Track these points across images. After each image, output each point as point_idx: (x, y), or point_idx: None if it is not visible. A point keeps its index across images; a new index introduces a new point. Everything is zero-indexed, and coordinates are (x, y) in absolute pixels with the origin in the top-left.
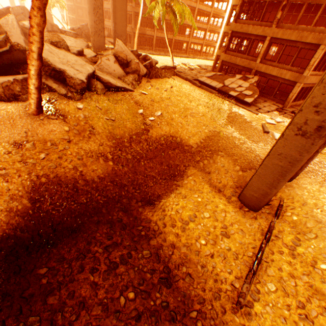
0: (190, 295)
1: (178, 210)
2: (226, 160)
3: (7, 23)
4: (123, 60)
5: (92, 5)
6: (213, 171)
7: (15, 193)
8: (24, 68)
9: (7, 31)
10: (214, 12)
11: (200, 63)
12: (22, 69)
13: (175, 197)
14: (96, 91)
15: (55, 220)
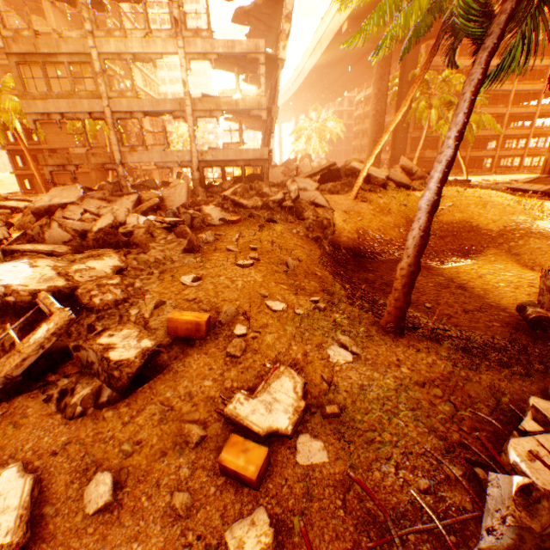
0: (484, 297)
1: (472, 267)
2: (542, 242)
3: (303, 165)
4: (408, 171)
5: (373, 139)
6: (522, 253)
7: (349, 231)
8: (335, 181)
9: (302, 171)
10: (542, 111)
11: (516, 177)
12: (334, 181)
13: (470, 264)
14: (390, 188)
15: (369, 250)
